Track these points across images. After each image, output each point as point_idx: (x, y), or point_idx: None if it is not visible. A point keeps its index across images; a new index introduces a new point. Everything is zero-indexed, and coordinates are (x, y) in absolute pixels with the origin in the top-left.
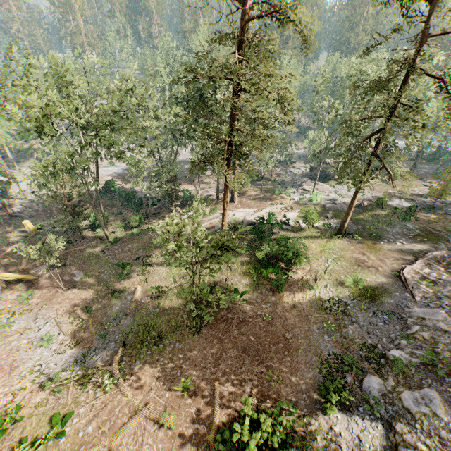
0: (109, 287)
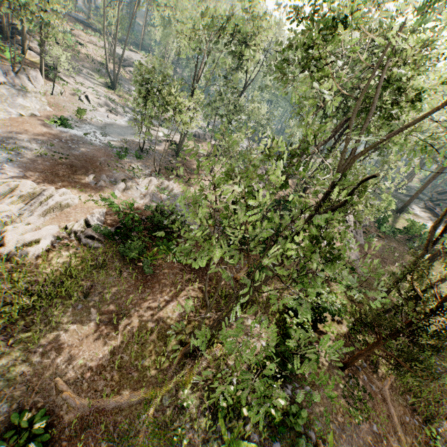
0: None
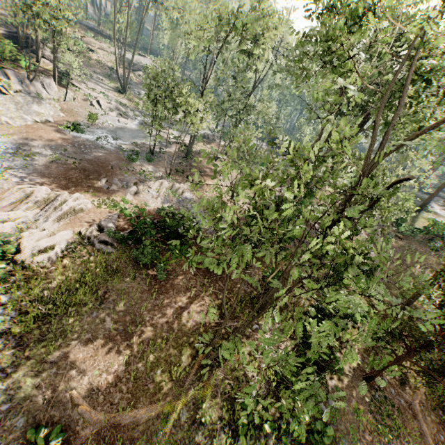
0: None
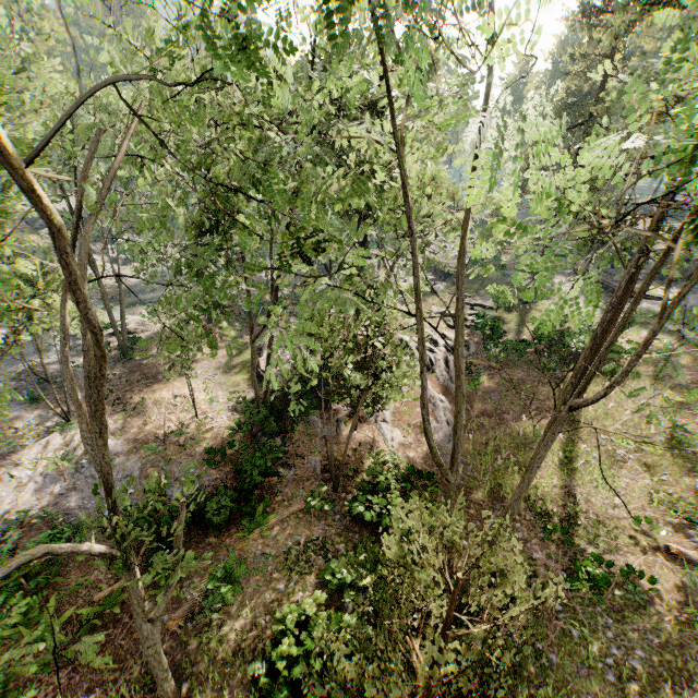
0: (697, 628)
